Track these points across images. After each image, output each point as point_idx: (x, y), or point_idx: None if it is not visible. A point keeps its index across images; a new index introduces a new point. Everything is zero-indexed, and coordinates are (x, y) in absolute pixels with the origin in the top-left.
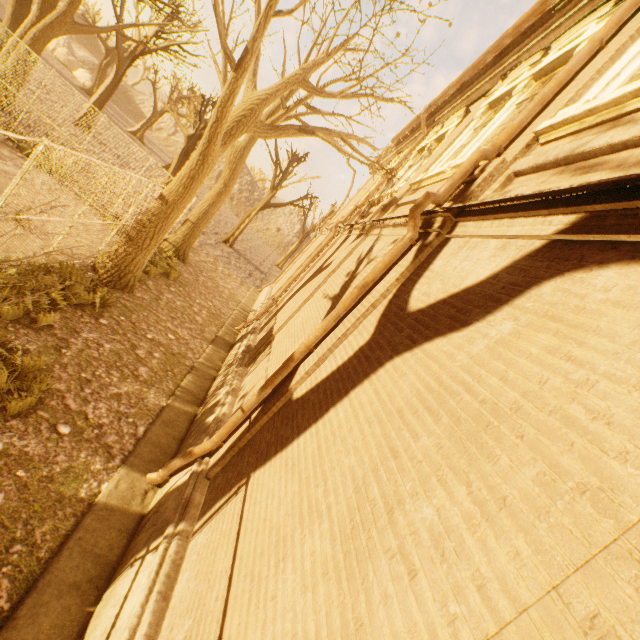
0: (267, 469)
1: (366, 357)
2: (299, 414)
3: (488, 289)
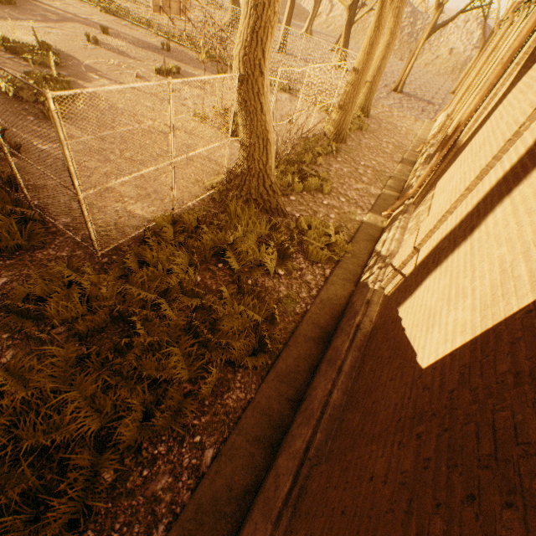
0: (445, 174)
1: (503, 96)
2: (462, 147)
3: None
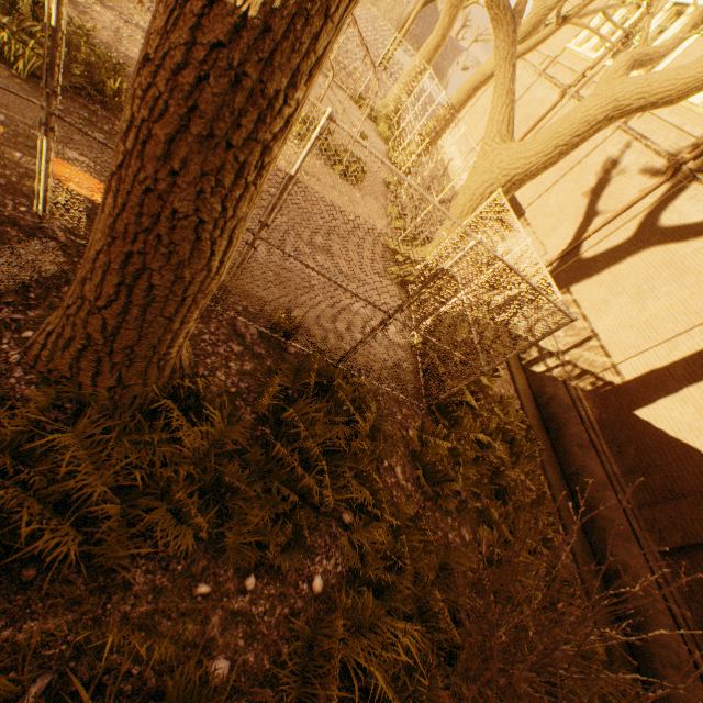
0: (581, 285)
1: (633, 245)
2: (592, 266)
3: (697, 228)
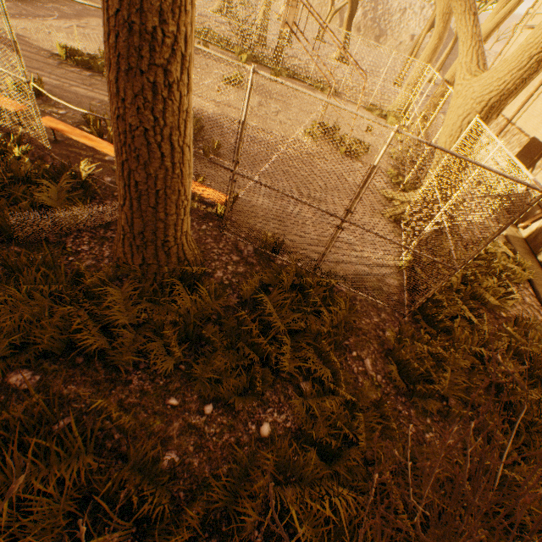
0: None
1: None
2: None
3: None
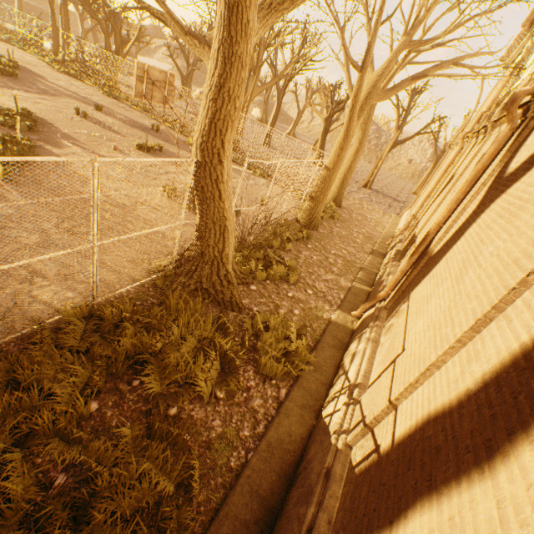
0: (419, 286)
1: (475, 213)
2: (435, 258)
3: None
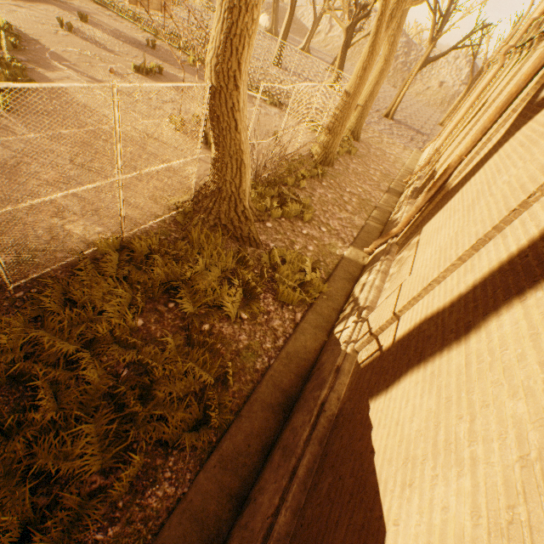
0: (432, 220)
1: (498, 144)
2: (452, 192)
3: None
